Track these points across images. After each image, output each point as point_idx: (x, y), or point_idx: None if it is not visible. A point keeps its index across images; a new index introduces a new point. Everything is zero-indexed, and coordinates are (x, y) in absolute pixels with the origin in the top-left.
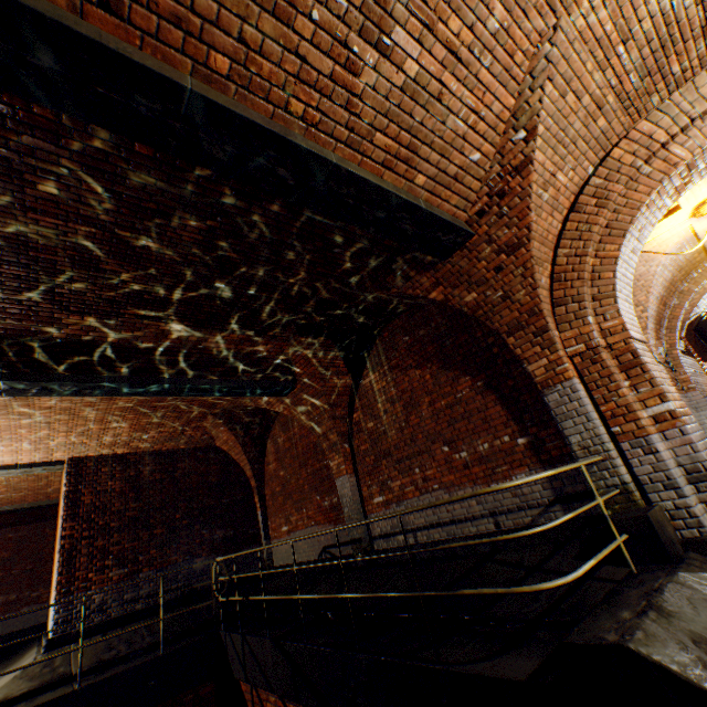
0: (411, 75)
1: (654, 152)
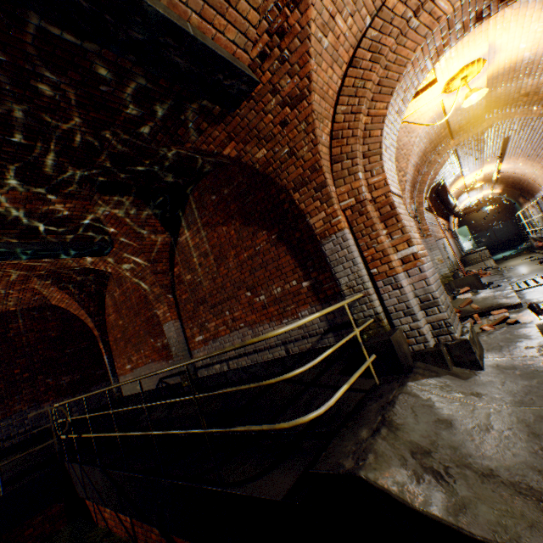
0: None
1: (423, 3)
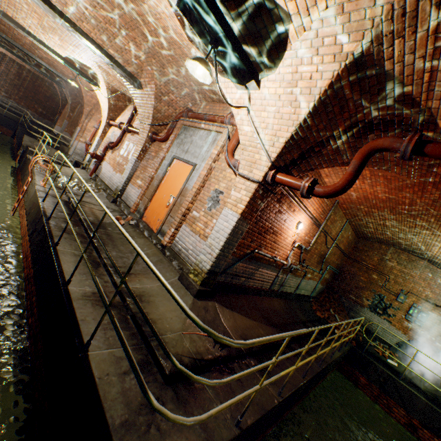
0: (47, 57)
1: None
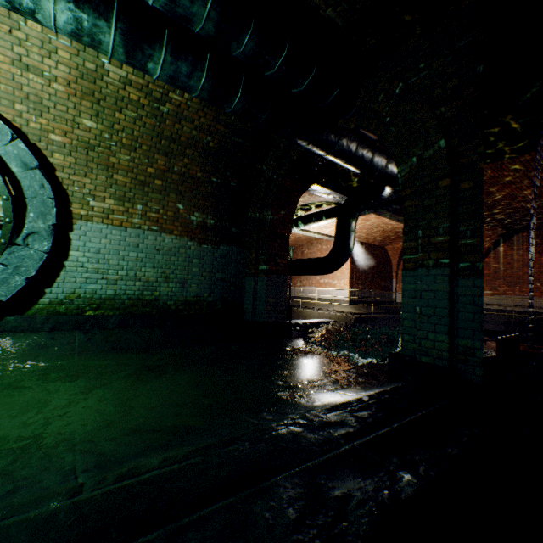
0: None
1: None
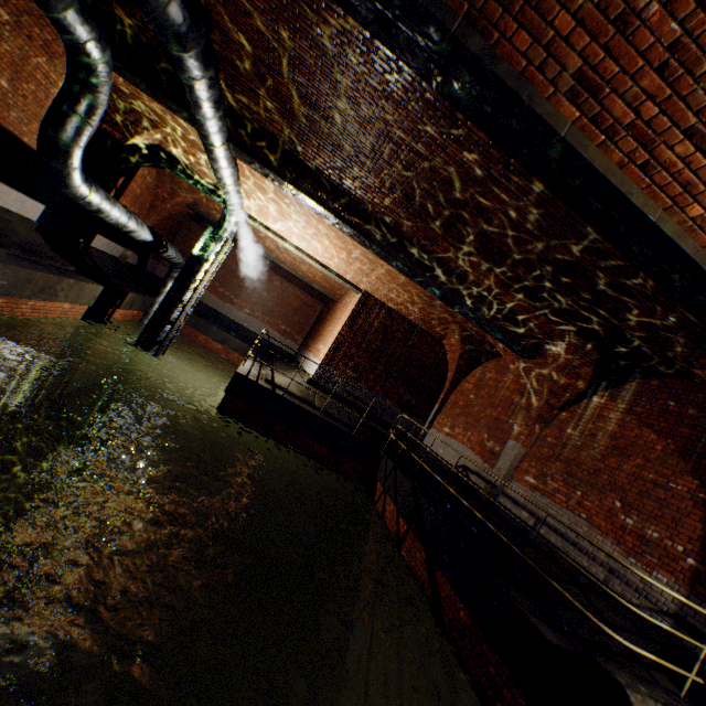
0: None
1: None
